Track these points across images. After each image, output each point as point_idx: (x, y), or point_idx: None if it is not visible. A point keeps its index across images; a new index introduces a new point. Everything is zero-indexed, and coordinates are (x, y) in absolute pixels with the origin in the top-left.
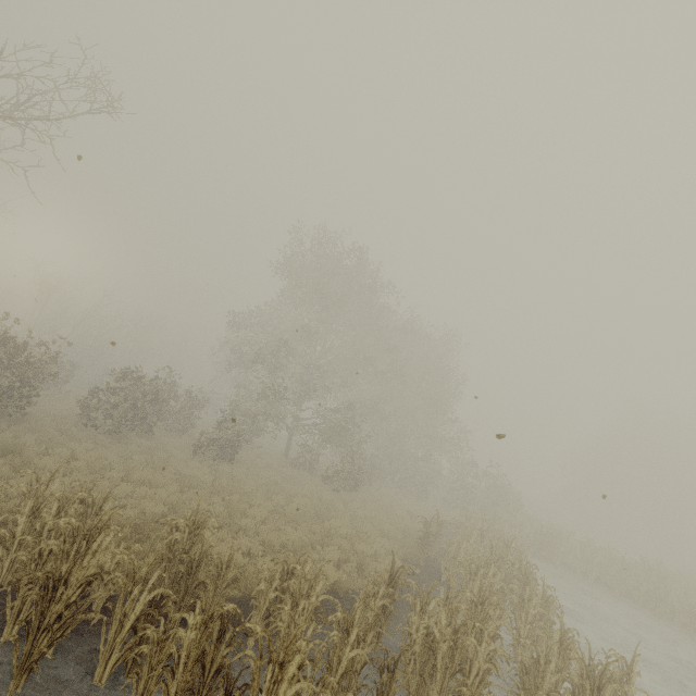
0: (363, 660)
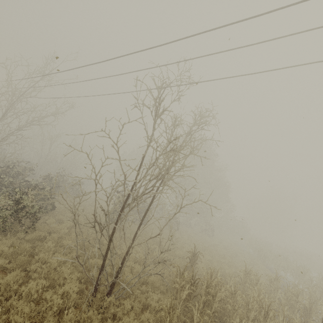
0: None
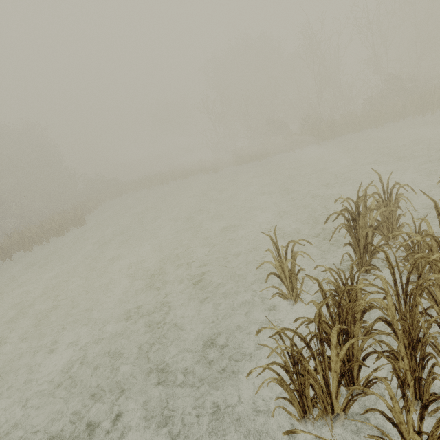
0: (1, 252)
